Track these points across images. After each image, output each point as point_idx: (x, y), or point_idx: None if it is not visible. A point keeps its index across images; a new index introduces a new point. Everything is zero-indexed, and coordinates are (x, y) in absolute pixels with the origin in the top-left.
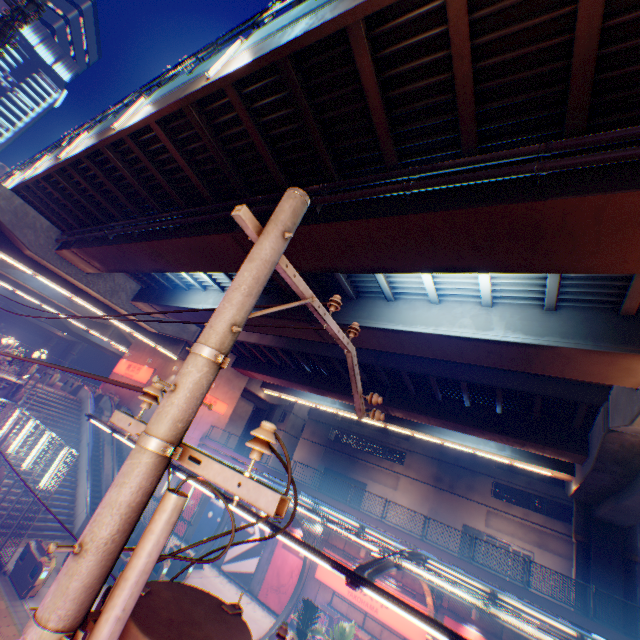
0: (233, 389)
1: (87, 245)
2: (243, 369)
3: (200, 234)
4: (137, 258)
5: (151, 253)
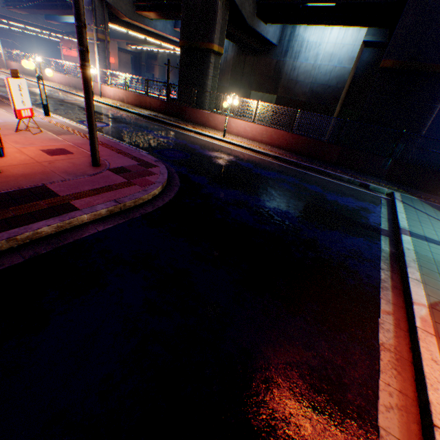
0: (113, 51)
1: (19, 9)
2: (110, 40)
3: (52, 10)
4: (39, 13)
5: (42, 12)
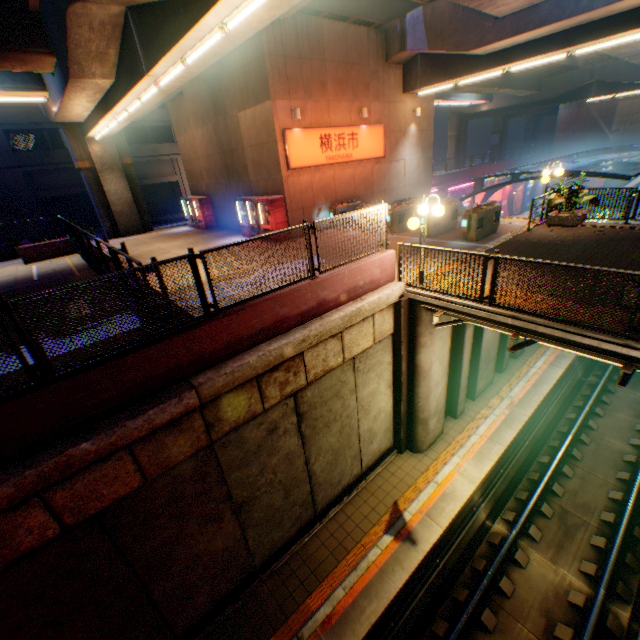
0: None
1: None
2: None
3: None
4: None
5: None
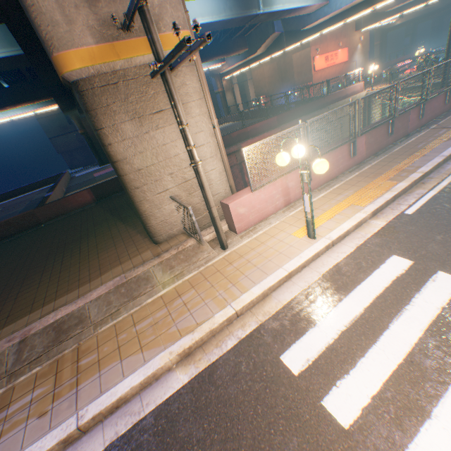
0: None
1: None
2: None
3: None
4: None
5: None
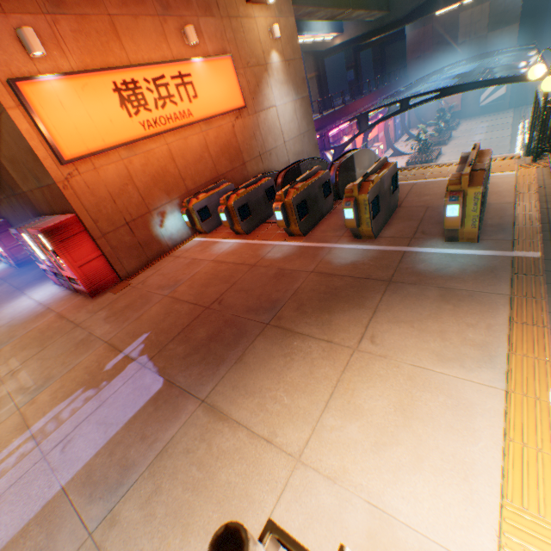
0: None
1: None
2: None
3: None
4: None
5: None
